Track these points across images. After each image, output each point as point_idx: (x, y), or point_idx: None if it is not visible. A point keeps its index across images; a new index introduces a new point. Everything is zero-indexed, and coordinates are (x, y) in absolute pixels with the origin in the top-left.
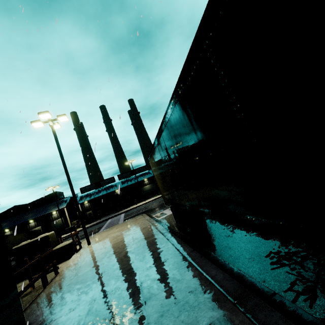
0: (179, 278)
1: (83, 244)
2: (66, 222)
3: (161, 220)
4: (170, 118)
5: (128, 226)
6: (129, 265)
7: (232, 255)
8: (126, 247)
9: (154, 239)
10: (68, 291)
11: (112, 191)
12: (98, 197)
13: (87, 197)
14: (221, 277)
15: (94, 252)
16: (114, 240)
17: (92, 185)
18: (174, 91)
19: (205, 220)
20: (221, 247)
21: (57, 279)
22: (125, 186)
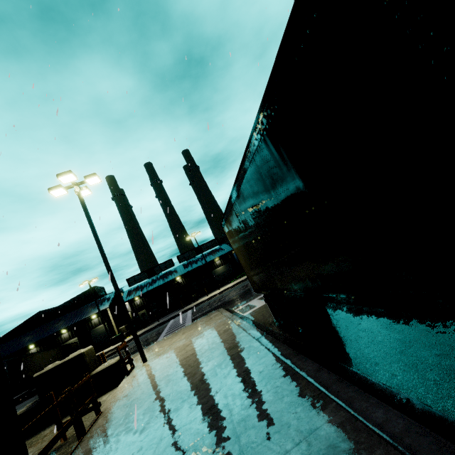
0: (309, 426)
1: (136, 361)
2: (112, 329)
3: (248, 316)
4: (260, 142)
5: (199, 329)
6: (211, 398)
7: (397, 374)
8: (202, 365)
9: (244, 349)
10: (116, 448)
11: (172, 279)
12: (153, 290)
13: (137, 291)
14: (400, 426)
15: (153, 375)
16: (181, 353)
17: (143, 273)
18: (267, 89)
19: (327, 312)
20: (367, 357)
21: (98, 424)
22: (188, 271)
